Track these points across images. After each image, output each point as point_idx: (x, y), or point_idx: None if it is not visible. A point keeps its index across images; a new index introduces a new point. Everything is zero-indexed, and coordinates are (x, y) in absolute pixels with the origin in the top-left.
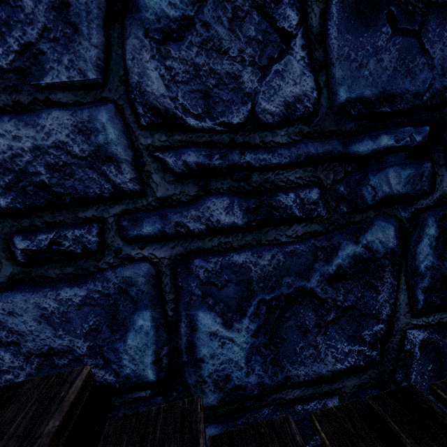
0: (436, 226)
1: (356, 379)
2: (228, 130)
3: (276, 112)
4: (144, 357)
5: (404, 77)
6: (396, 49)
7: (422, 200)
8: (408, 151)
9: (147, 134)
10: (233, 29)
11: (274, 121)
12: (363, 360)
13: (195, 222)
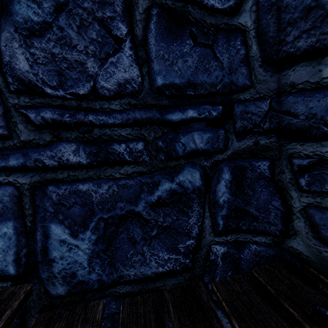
0: (229, 173)
1: (174, 280)
2: (76, 98)
3: (112, 89)
4: (7, 256)
5: (202, 73)
6: (197, 55)
7: (219, 155)
8: (208, 121)
9: (15, 96)
10: (80, 33)
11: (110, 95)
12: (179, 266)
13: (50, 159)
